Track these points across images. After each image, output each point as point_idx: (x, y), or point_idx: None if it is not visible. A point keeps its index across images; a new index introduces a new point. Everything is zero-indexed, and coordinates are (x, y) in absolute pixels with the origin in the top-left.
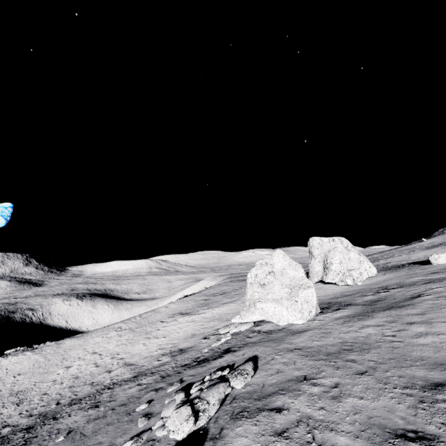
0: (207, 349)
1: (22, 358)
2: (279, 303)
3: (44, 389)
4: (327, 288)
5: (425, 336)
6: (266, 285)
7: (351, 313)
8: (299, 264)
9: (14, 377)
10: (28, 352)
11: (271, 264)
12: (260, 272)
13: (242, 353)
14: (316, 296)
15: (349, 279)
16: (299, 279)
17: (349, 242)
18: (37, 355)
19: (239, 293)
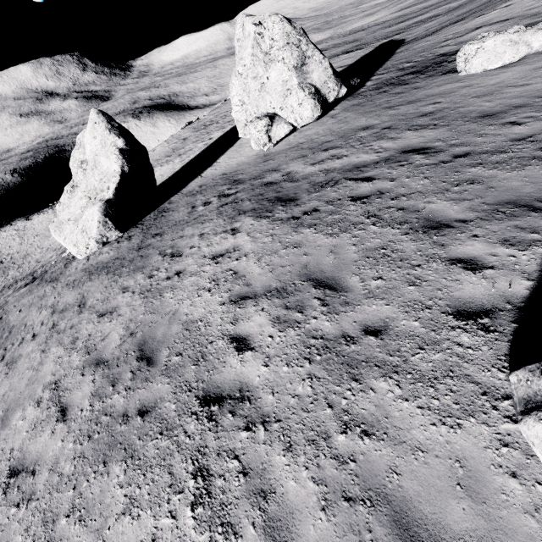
0: (53, 262)
1: (45, 218)
2: (58, 231)
3: (34, 257)
4: (241, 151)
5: (5, 368)
6: (78, 187)
7: (108, 259)
8: (117, 142)
9: (34, 238)
10: (50, 211)
11: (83, 145)
12: (71, 162)
13: (19, 293)
14: (98, 220)
15: (252, 141)
16: (109, 177)
17: (284, 29)
18: (53, 215)
19: (213, 129)
